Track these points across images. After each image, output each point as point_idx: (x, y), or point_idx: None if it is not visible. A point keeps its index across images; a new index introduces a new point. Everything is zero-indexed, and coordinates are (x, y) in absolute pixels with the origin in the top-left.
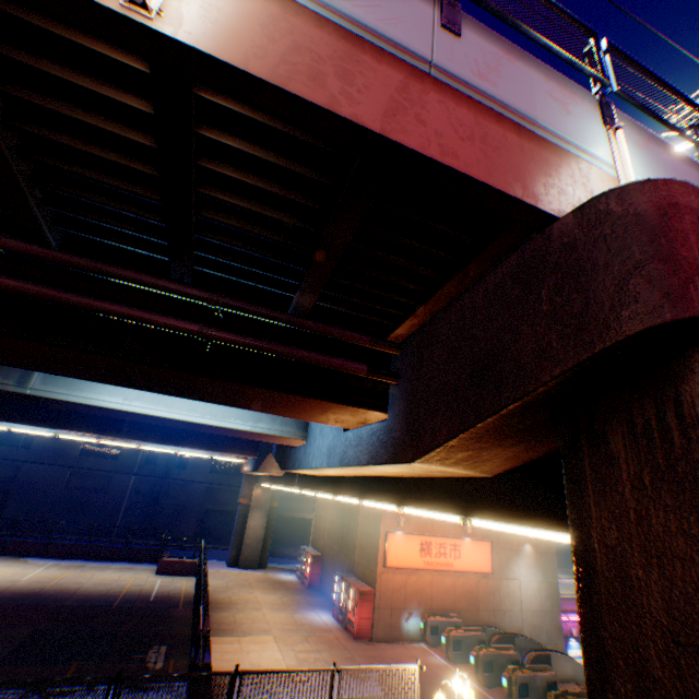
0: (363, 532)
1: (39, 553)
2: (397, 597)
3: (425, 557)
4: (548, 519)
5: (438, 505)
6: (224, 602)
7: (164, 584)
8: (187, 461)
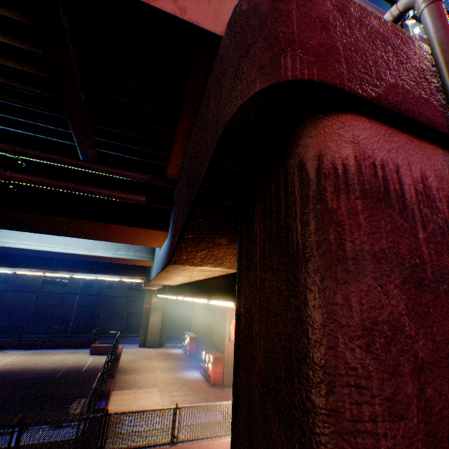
0: (217, 320)
1: (15, 346)
2: None
3: None
4: None
5: (216, 295)
6: (131, 369)
7: (94, 361)
8: (112, 284)
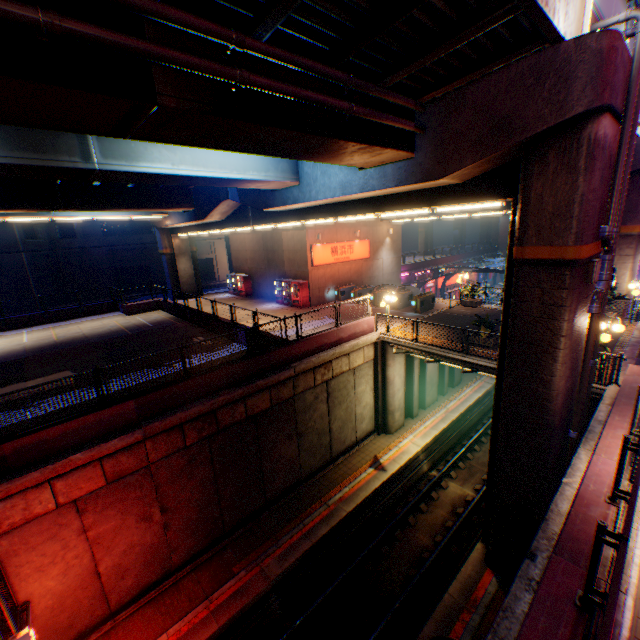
0: (290, 251)
1: (1, 329)
2: (321, 283)
3: (335, 257)
4: (494, 197)
5: (422, 205)
6: None
7: (146, 319)
8: (71, 231)
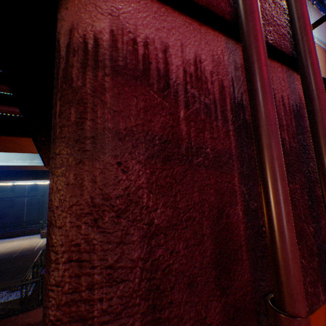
0: None
1: None
2: None
3: None
4: None
5: None
6: None
7: (44, 242)
8: None
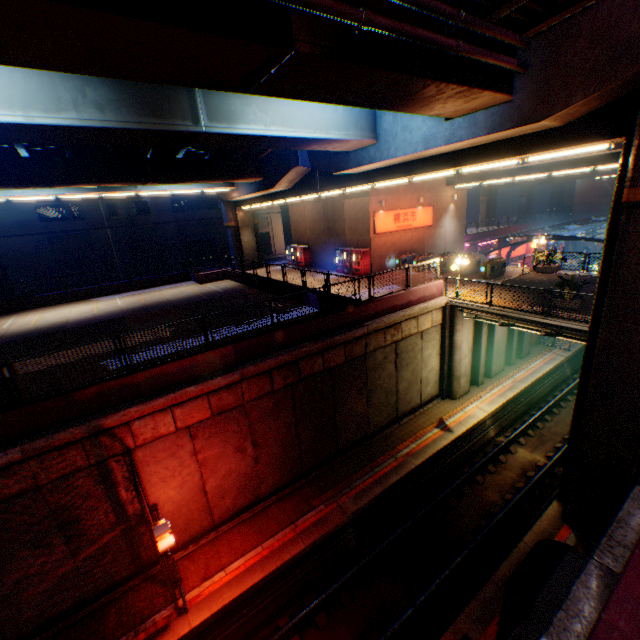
0: (351, 220)
1: (98, 295)
2: (382, 252)
3: (397, 225)
4: (601, 138)
5: (512, 155)
6: None
7: (217, 287)
8: (146, 208)
